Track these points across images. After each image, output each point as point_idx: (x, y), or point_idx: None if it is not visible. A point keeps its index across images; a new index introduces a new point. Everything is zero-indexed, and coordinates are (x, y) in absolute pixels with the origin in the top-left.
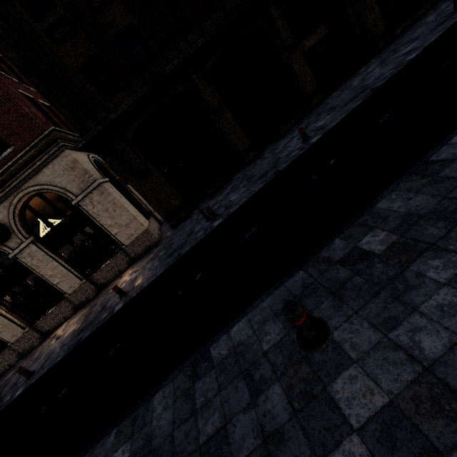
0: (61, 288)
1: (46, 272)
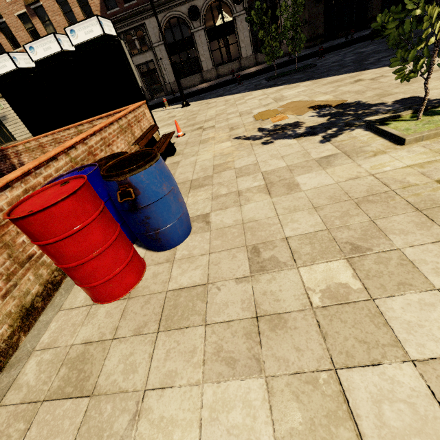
0: (242, 51)
1: (241, 36)
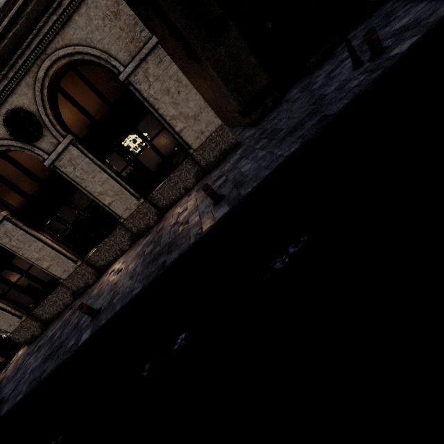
0: (114, 210)
1: (93, 188)
